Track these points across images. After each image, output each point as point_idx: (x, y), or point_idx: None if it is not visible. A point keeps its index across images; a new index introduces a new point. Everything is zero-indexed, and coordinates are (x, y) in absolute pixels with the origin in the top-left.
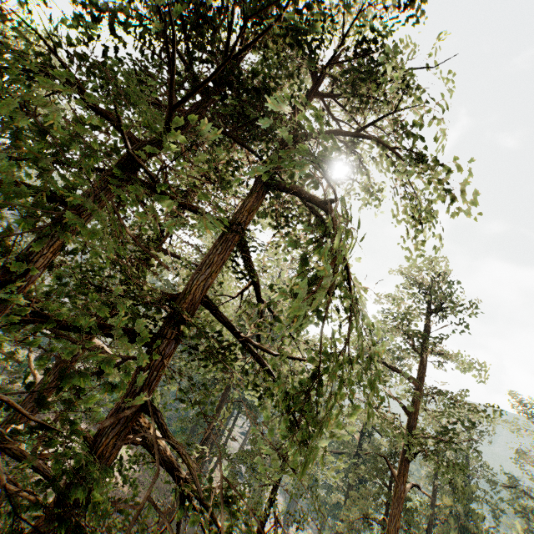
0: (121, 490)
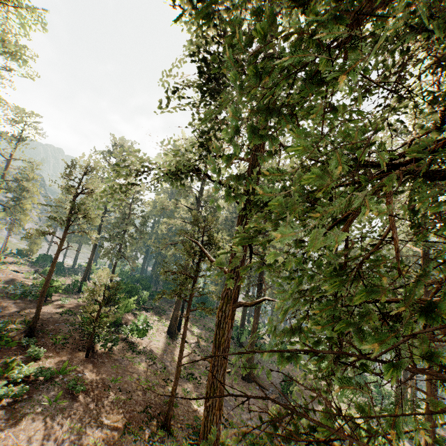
0: (202, 345)
